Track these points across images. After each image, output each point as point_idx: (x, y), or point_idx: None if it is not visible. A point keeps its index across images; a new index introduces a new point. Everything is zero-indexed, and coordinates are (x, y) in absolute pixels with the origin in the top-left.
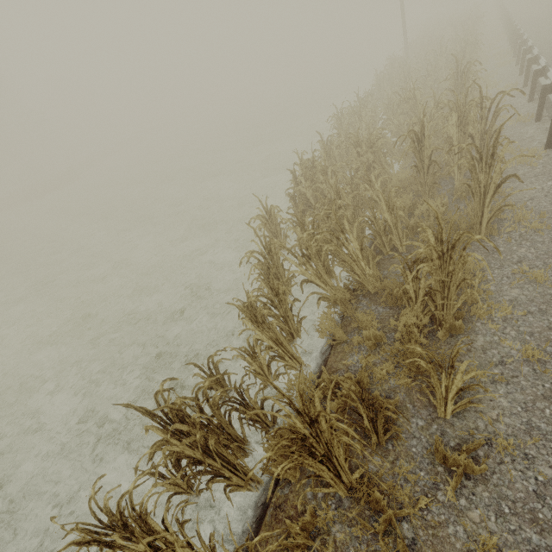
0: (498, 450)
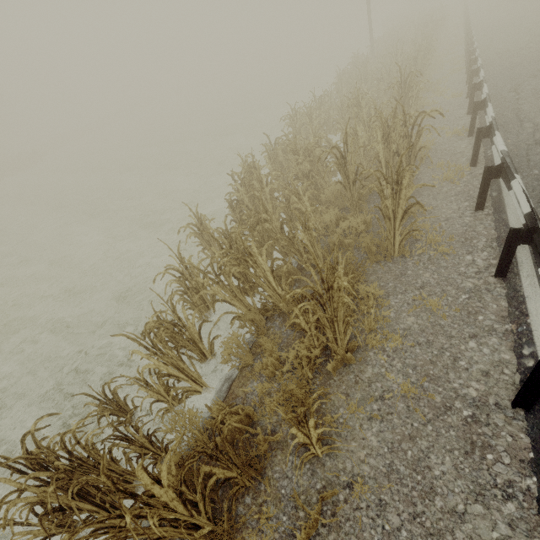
0: (358, 495)
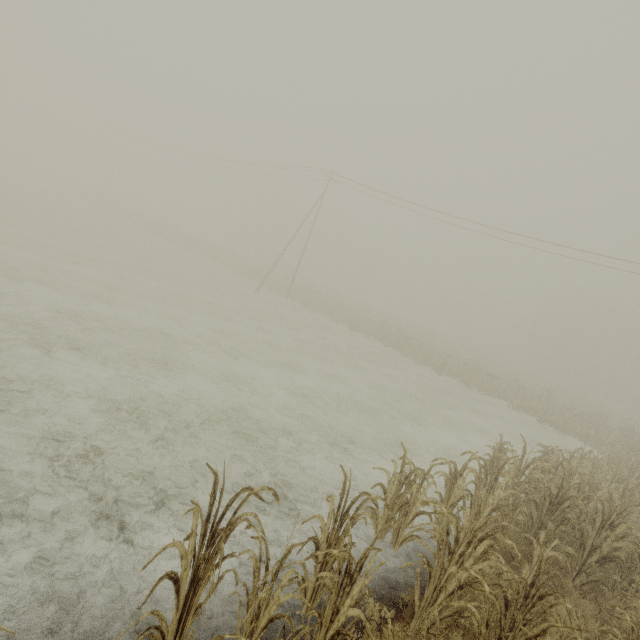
0: None
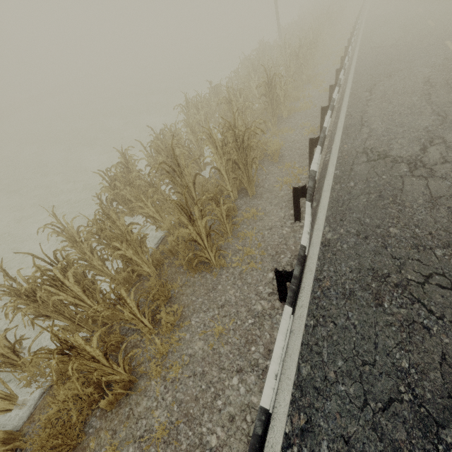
0: None
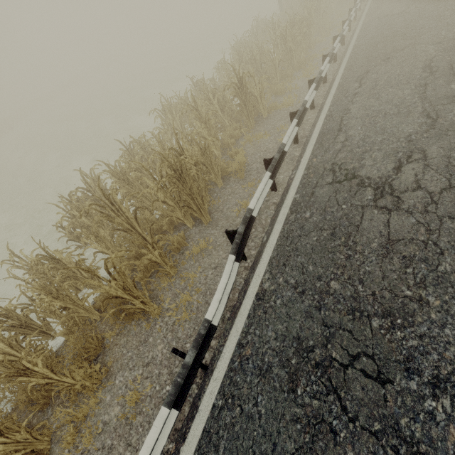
0: None
